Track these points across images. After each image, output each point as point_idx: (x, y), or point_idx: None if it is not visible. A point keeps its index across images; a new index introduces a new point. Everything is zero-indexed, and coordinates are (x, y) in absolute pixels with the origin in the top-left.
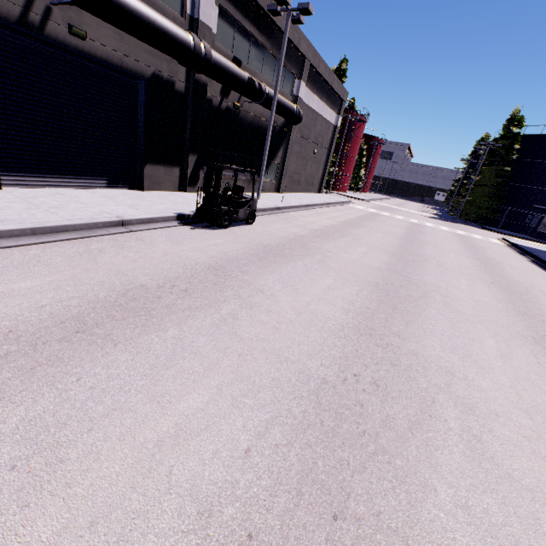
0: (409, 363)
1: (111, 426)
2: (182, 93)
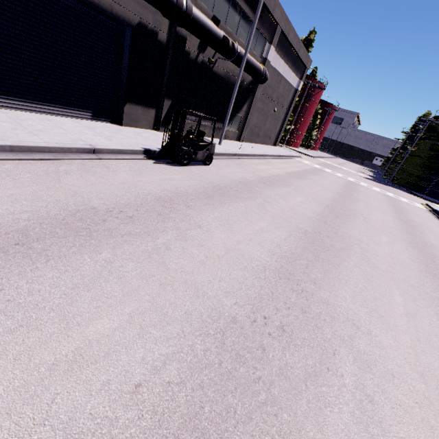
0: (319, 312)
1: (12, 343)
2: (164, 43)
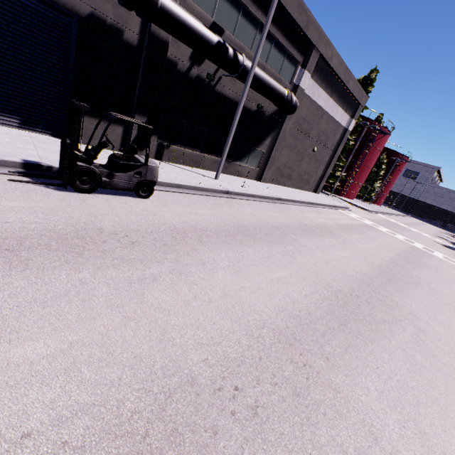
0: None
1: None
2: (134, 46)
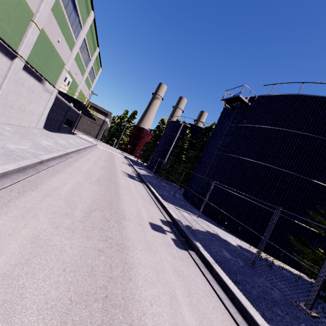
0: None
1: None
2: None
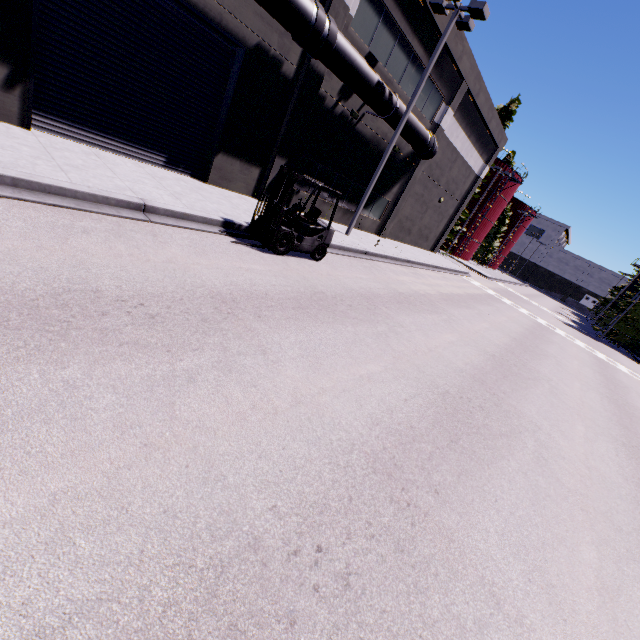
0: (430, 554)
1: None
2: (289, 79)
